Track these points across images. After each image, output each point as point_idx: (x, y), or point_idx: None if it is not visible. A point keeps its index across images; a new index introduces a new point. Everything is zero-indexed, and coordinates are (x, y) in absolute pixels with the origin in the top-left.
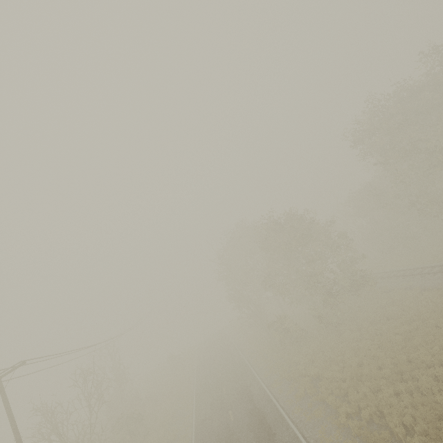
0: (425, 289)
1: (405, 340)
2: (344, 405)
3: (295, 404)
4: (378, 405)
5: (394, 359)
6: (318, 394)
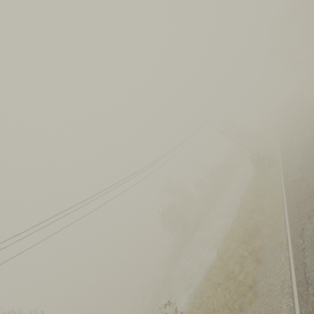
0: None
1: None
2: None
3: None
4: None
5: None
6: None
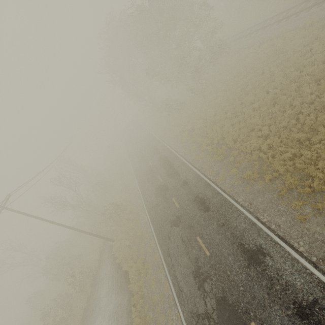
0: (262, 43)
1: (242, 90)
2: (205, 140)
3: (182, 147)
4: (222, 134)
5: (234, 105)
6: (192, 139)
